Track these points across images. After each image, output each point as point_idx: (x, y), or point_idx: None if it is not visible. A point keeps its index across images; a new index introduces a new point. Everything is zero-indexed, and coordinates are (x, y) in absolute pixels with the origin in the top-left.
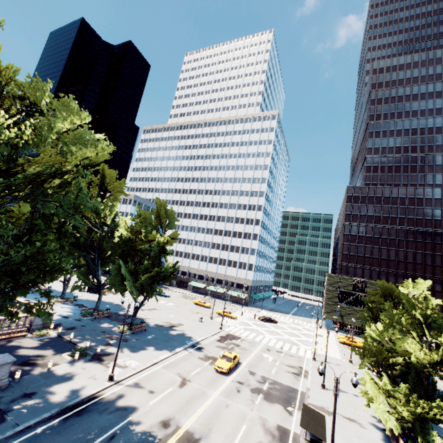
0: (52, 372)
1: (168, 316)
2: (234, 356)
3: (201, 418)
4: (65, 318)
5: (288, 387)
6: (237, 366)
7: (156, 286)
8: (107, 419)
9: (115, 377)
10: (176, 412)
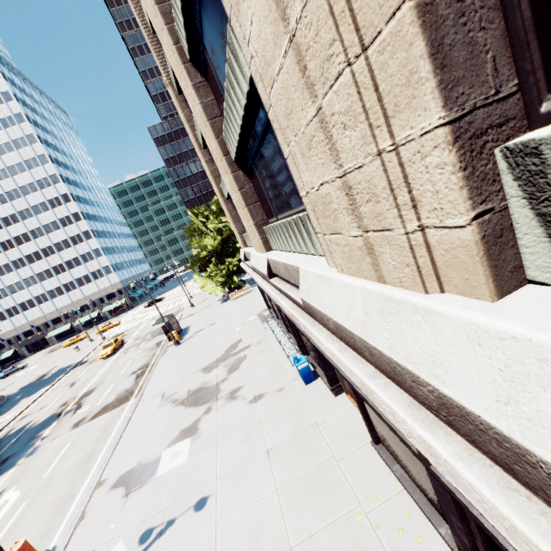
0: None
1: (34, 375)
2: (114, 340)
3: (95, 382)
4: None
5: None
6: (124, 345)
7: None
8: (5, 443)
9: None
10: (72, 395)
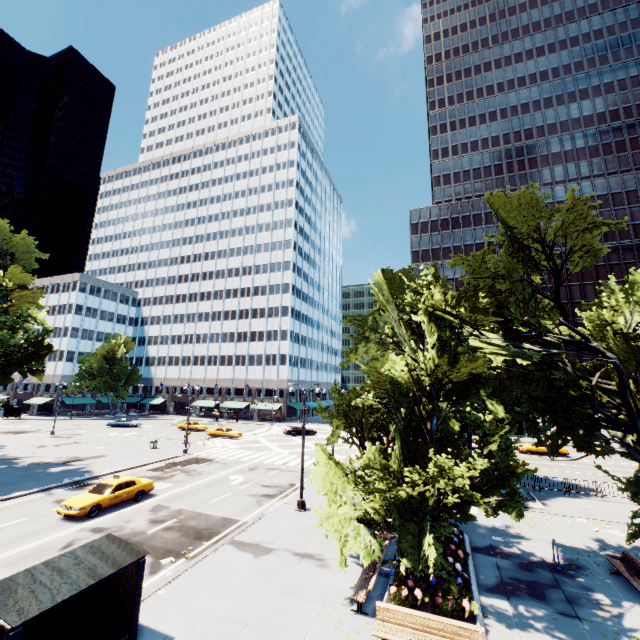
0: None
1: (89, 449)
2: (123, 482)
3: None
4: None
5: (219, 521)
6: (138, 502)
7: None
8: None
9: None
10: None
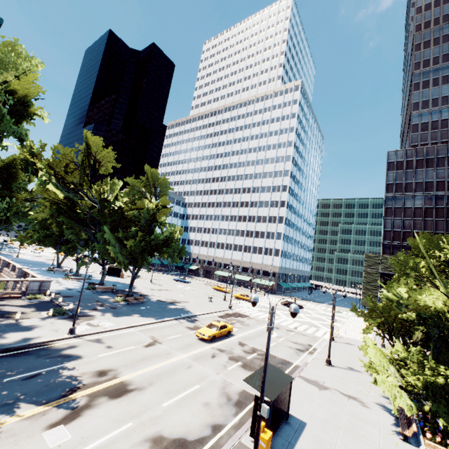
0: (18, 322)
1: (176, 295)
2: (222, 325)
3: (148, 373)
4: (68, 290)
5: (281, 360)
6: (228, 337)
7: (146, 254)
8: (41, 362)
9: (78, 332)
10: (124, 365)
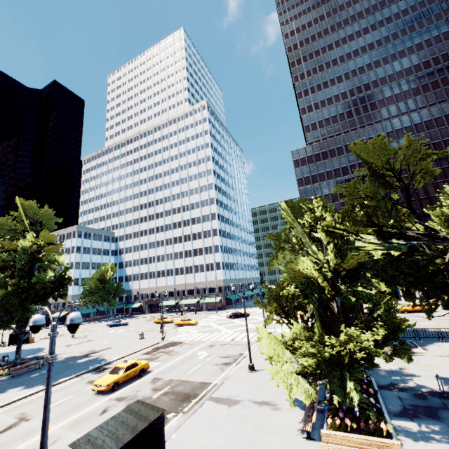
0: None
1: (99, 344)
2: (130, 364)
3: None
4: None
5: (198, 384)
6: (141, 377)
7: (28, 305)
8: None
9: None
10: None
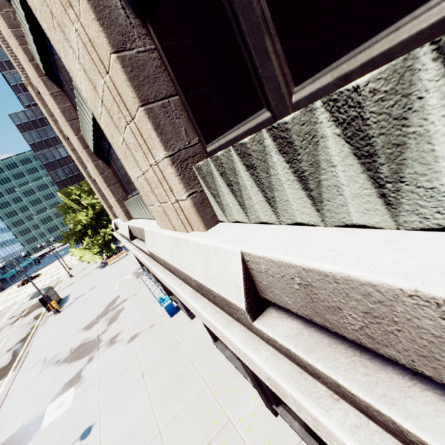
0: None
1: None
2: None
3: None
4: None
5: None
6: None
7: None
8: None
9: None
10: None
